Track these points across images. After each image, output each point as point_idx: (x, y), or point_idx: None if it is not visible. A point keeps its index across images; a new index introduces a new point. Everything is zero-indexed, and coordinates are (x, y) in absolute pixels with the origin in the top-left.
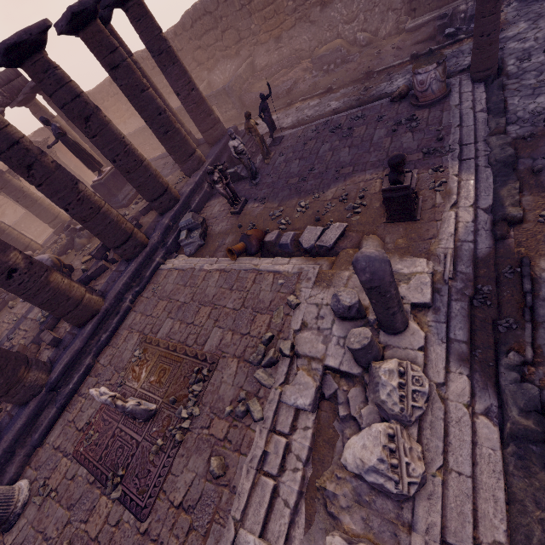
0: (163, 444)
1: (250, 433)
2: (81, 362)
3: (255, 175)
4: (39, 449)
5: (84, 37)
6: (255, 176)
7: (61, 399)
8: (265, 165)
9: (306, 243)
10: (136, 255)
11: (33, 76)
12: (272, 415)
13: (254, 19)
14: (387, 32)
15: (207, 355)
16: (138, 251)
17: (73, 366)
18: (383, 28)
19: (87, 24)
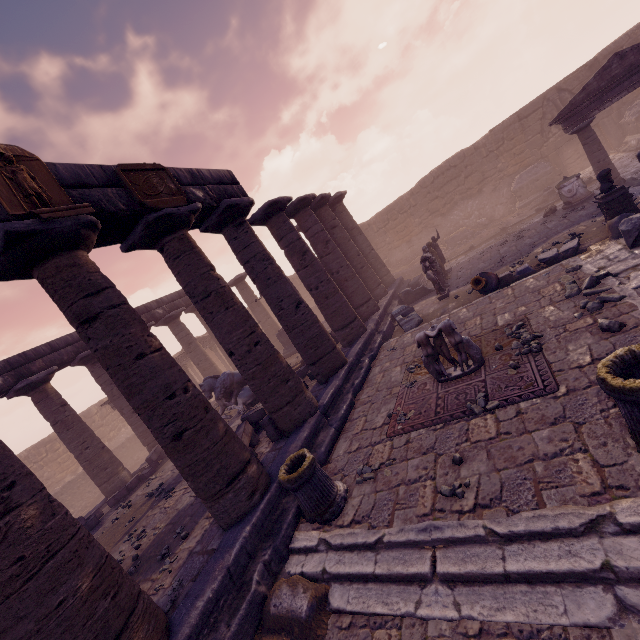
0: (519, 362)
1: (622, 304)
2: (341, 399)
3: (444, 283)
4: (326, 465)
5: (319, 213)
6: (444, 283)
7: (337, 421)
8: (447, 280)
9: (549, 255)
10: (360, 335)
11: (302, 219)
12: (634, 291)
13: (388, 235)
14: (501, 216)
15: (508, 323)
16: (362, 331)
17: (335, 401)
18: (497, 215)
19: (323, 206)
